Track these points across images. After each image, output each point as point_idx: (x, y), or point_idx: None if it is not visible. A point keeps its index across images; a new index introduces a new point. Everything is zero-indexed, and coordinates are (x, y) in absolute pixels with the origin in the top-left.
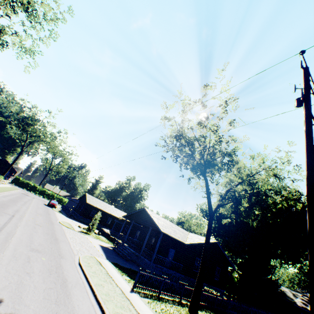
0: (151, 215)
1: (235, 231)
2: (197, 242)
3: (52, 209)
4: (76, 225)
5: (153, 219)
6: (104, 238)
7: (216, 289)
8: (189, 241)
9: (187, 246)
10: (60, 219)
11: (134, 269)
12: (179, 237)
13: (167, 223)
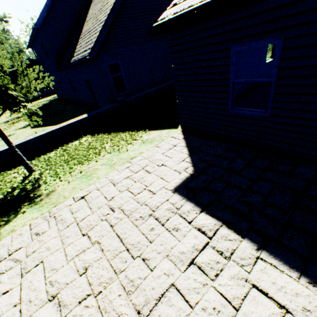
0: None
1: None
2: None
3: None
4: None
5: None
6: None
7: None
8: None
9: None
10: None
11: None
12: None
13: None
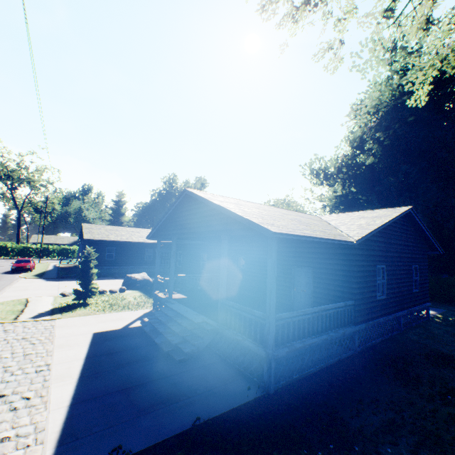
0: (211, 200)
1: (401, 183)
2: (378, 226)
3: (19, 276)
4: (60, 293)
5: (221, 206)
6: (136, 295)
7: (417, 309)
8: (350, 232)
9: (348, 247)
10: (2, 297)
11: (212, 412)
12: (325, 232)
13: (267, 210)
